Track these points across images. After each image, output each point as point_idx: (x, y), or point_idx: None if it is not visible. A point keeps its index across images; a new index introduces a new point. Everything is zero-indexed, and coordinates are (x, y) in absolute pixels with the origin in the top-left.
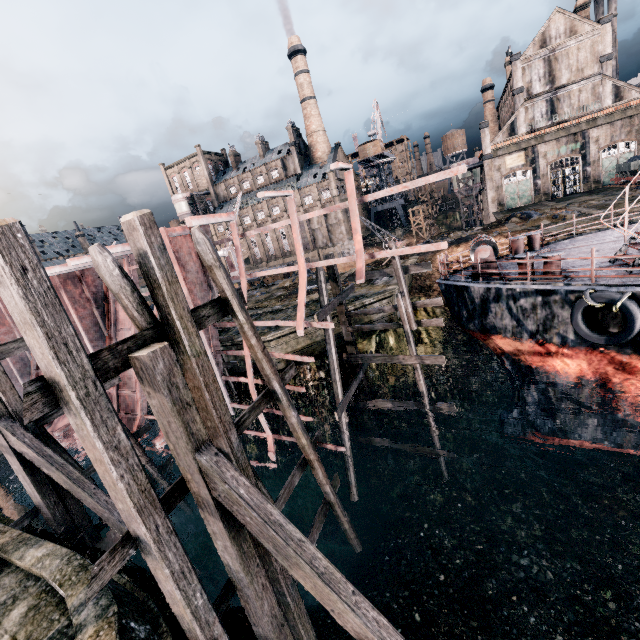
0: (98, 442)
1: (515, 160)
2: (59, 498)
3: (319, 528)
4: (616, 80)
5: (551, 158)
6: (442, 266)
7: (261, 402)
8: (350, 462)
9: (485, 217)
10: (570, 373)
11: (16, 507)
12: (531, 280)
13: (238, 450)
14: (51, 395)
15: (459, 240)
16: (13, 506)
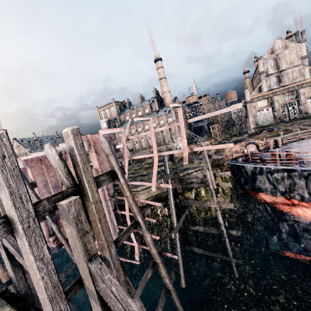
0: (31, 256)
1: (262, 103)
2: (23, 274)
3: (162, 306)
4: (310, 67)
5: (281, 102)
6: (229, 154)
7: (130, 228)
8: (180, 262)
9: (249, 130)
10: (307, 216)
11: (5, 275)
12: (279, 163)
13: (115, 258)
14: (9, 226)
15: (236, 141)
16: (3, 274)
